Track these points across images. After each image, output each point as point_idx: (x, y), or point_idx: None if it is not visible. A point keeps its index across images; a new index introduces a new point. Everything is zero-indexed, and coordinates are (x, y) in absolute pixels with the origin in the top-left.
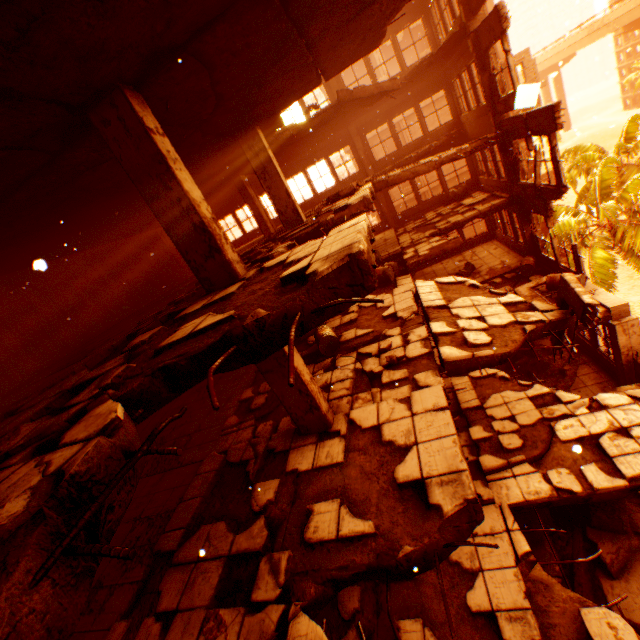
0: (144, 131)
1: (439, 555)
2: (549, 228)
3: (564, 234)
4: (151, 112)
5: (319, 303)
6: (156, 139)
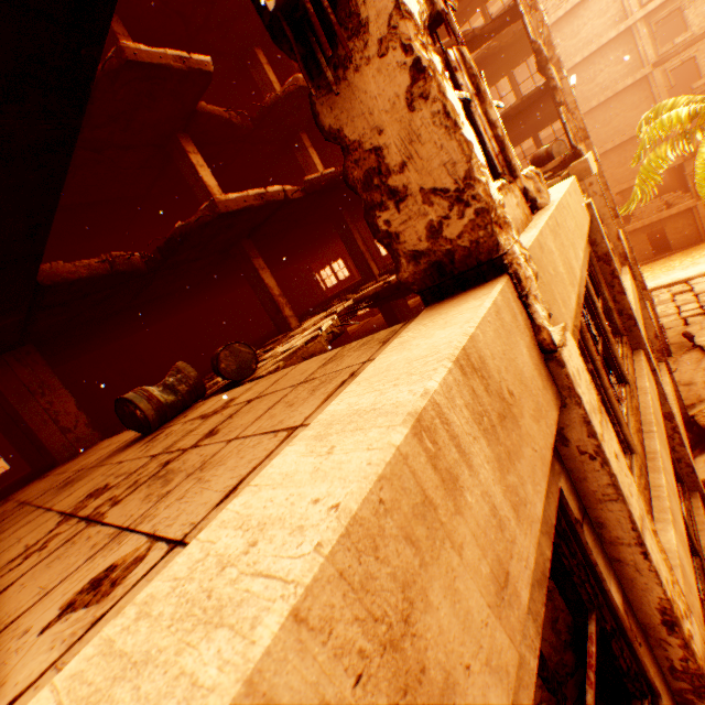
0: (115, 35)
1: (193, 227)
2: (559, 103)
3: (668, 130)
4: (123, 26)
5: (105, 69)
6: (121, 39)
